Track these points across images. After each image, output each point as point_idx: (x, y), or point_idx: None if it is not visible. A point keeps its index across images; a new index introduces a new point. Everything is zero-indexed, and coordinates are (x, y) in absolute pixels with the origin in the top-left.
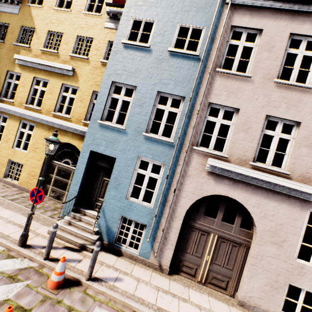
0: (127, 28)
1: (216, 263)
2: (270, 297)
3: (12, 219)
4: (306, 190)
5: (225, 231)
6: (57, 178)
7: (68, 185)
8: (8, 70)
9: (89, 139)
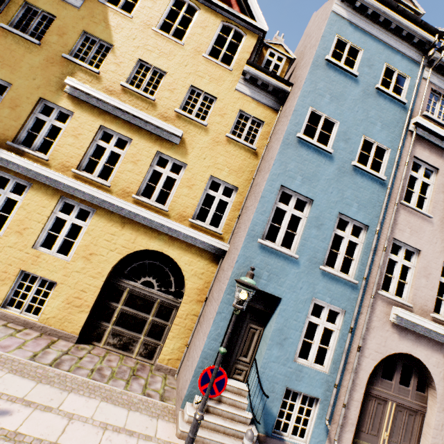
0: (304, 119)
1: (393, 439)
2: None
3: (101, 417)
4: None
5: (402, 396)
6: (125, 311)
7: (146, 324)
8: (42, 97)
9: (243, 265)
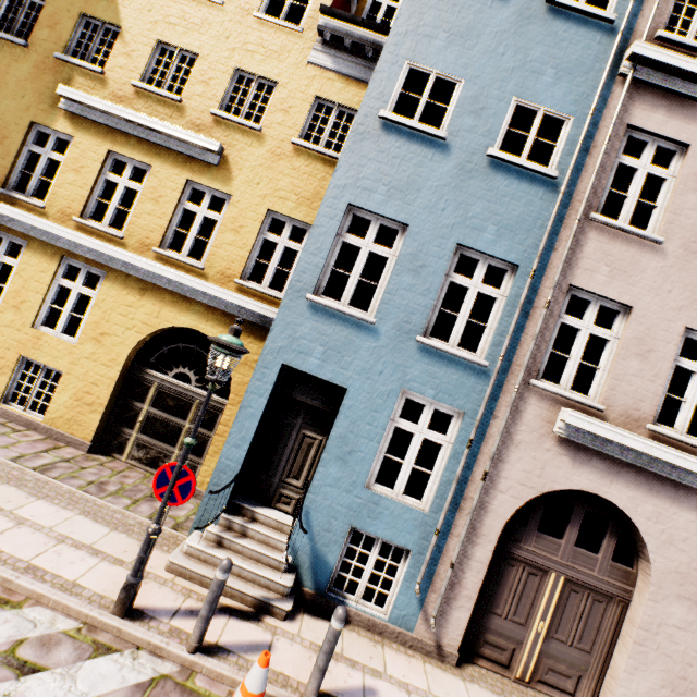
0: (395, 84)
1: (557, 637)
2: None
3: (65, 529)
4: None
5: (581, 568)
6: (153, 414)
7: (181, 434)
8: (34, 121)
9: (282, 336)
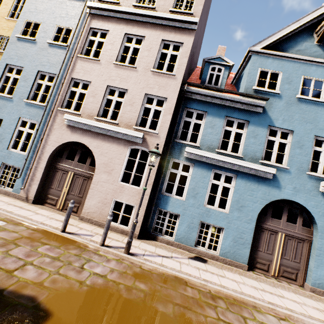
0: (22, 27)
1: (72, 193)
2: (101, 211)
3: None
4: (123, 131)
5: (79, 169)
6: None
7: None
8: None
9: None
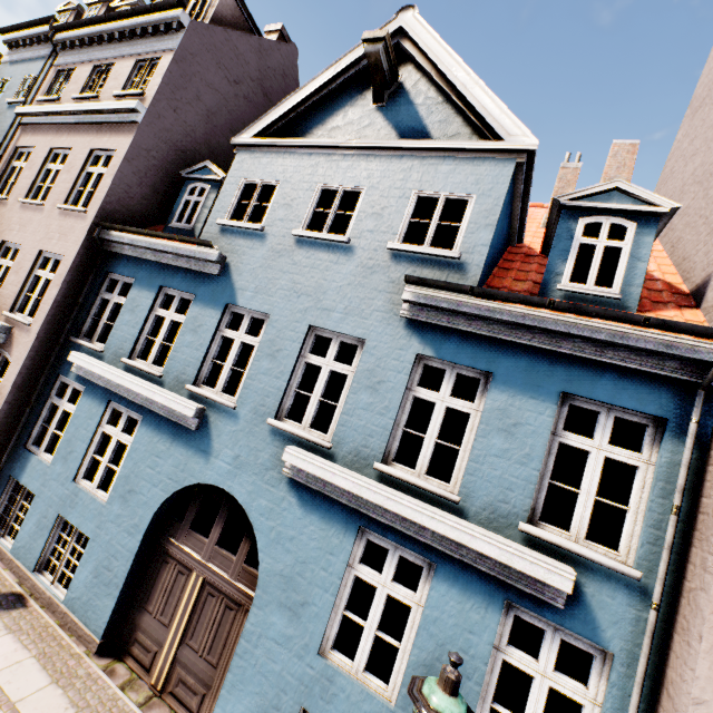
0: None
1: None
2: None
3: None
4: None
5: None
6: None
7: None
8: None
9: None
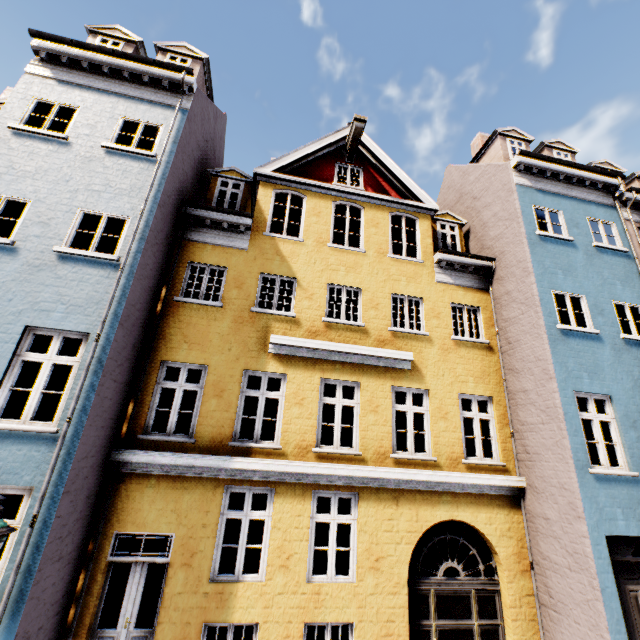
0: (553, 305)
1: None
2: None
3: None
4: None
5: None
6: (442, 626)
7: (474, 636)
8: (245, 368)
9: (592, 511)
